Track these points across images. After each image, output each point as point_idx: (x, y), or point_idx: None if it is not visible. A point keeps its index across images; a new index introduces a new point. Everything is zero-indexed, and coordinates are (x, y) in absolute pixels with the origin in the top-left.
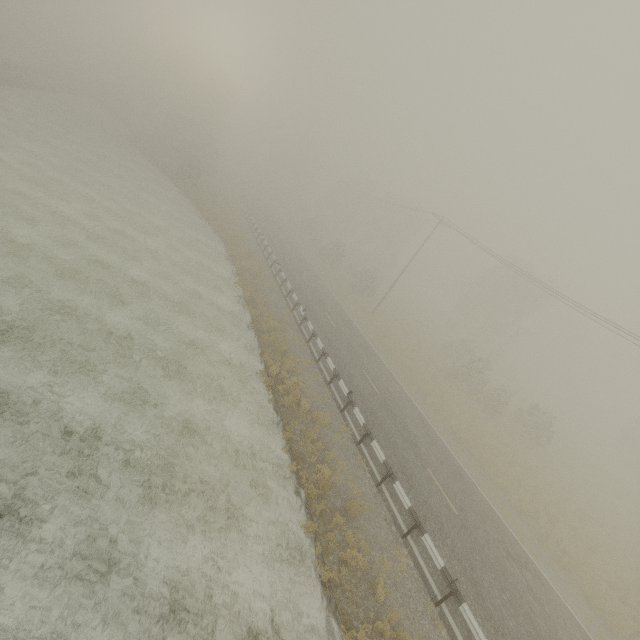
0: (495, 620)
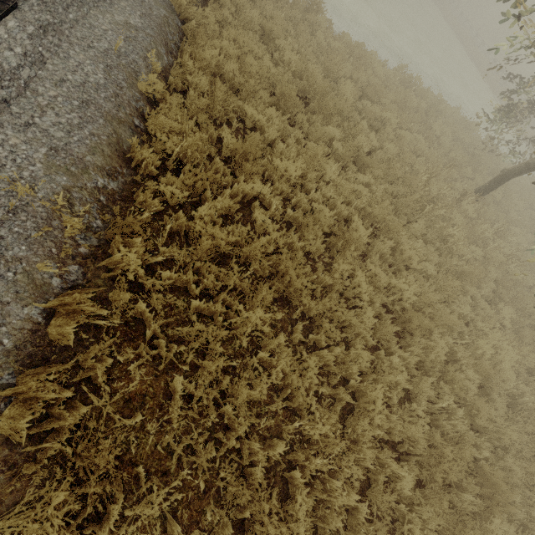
0: None
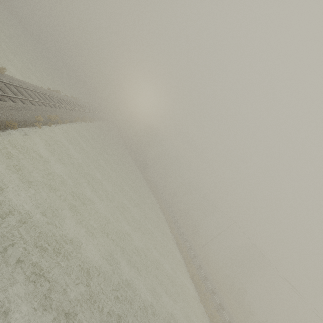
0: None
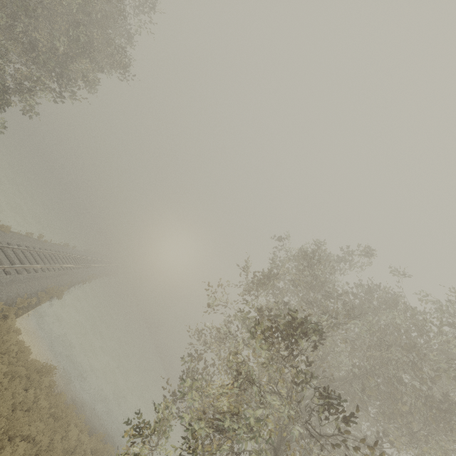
0: None
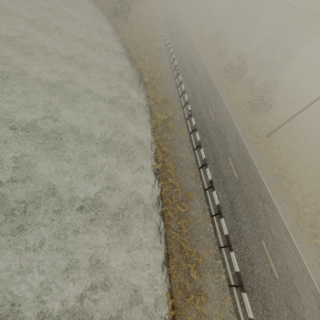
0: None
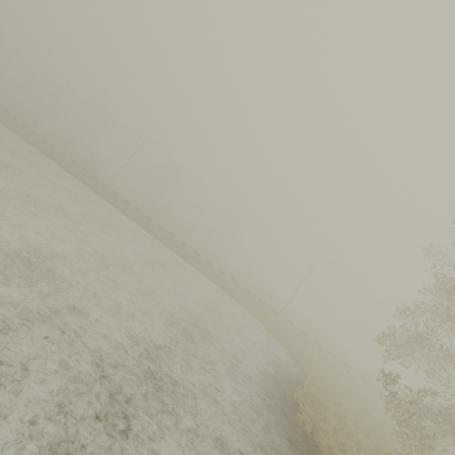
0: (203, 261)
